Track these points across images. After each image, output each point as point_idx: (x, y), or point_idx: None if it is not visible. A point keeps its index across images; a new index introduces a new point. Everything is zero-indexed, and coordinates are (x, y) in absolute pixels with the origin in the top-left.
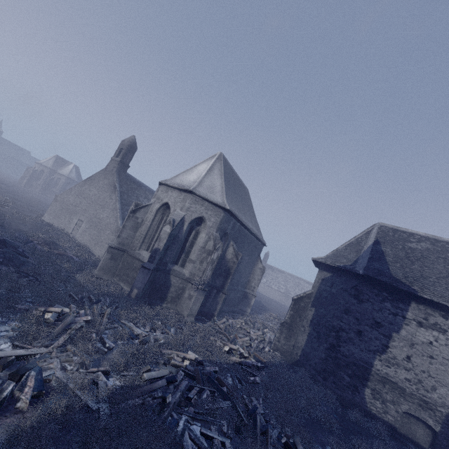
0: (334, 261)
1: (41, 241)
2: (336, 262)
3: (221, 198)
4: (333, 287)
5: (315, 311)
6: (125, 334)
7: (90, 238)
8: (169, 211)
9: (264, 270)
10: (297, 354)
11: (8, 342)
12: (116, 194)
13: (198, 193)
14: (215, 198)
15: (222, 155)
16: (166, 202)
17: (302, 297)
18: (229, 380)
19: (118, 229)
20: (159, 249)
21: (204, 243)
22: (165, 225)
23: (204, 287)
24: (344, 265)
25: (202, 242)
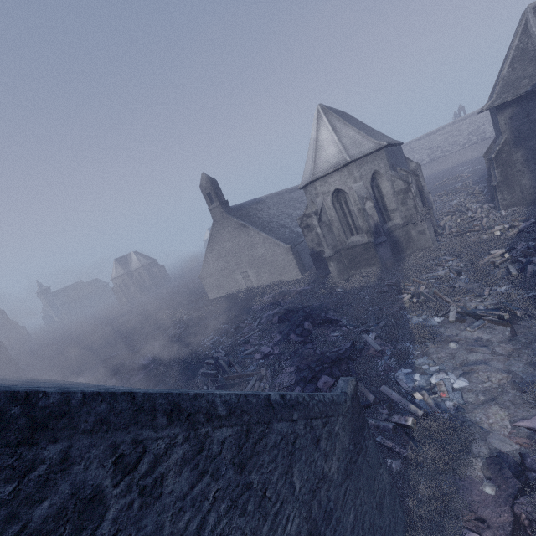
0: (515, 91)
1: (280, 297)
2: (517, 90)
3: (369, 142)
4: (530, 114)
5: (524, 150)
6: (447, 278)
7: (270, 275)
8: (341, 194)
9: (419, 165)
10: (531, 195)
11: (437, 317)
12: (251, 229)
13: (357, 158)
14: (368, 148)
15: (322, 106)
16: (334, 190)
17: (499, 150)
18: (532, 244)
19: (287, 249)
20: (377, 223)
21: (392, 189)
22: (365, 203)
23: (426, 216)
24: (532, 86)
25: (390, 190)
